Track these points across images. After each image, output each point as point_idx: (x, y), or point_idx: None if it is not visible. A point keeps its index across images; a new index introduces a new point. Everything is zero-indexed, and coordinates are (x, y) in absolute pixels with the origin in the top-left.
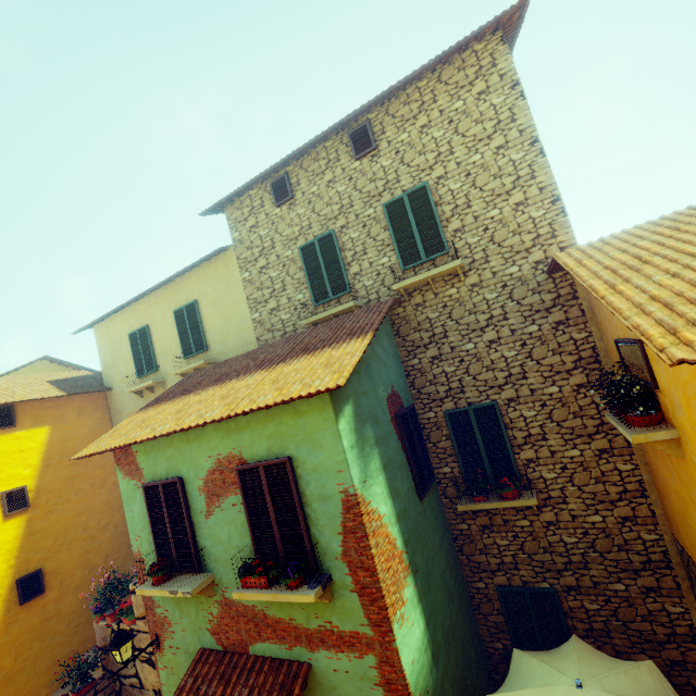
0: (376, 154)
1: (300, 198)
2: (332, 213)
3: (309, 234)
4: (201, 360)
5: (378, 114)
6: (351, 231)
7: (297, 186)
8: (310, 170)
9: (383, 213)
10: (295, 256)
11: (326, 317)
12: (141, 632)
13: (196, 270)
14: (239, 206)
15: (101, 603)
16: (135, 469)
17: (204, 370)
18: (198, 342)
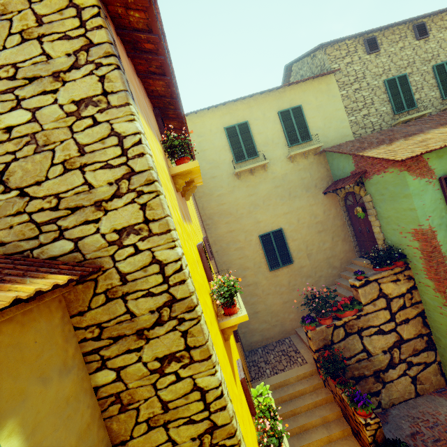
0: (427, 40)
1: (383, 53)
2: (403, 65)
3: (389, 74)
4: (321, 143)
5: (428, 21)
6: (415, 76)
7: (381, 45)
8: (389, 38)
9: (431, 70)
10: (380, 85)
11: (411, 118)
12: (370, 313)
13: (299, 84)
14: (338, 48)
15: (308, 316)
16: (426, 170)
17: (348, 142)
18: (303, 134)
